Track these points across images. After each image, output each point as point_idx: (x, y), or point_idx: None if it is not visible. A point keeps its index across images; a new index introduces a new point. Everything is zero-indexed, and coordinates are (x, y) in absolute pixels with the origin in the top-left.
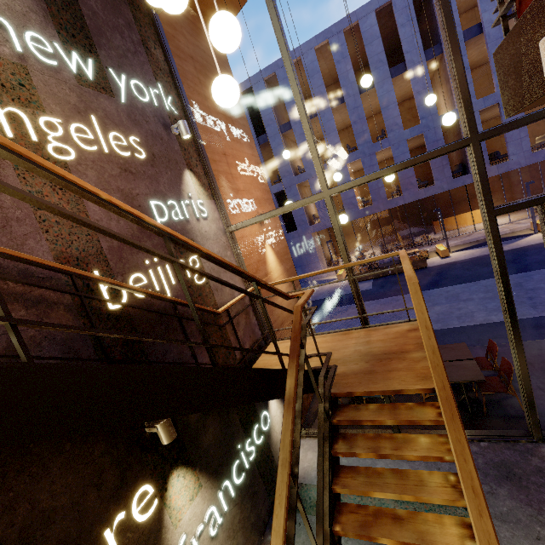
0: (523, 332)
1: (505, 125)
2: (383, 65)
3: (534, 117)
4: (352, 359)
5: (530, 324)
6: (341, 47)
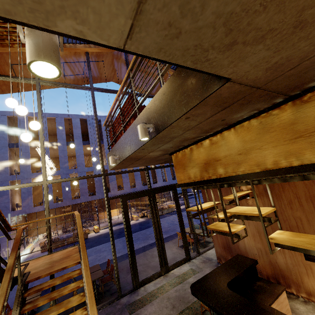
0: (123, 260)
1: (112, 173)
2: (80, 138)
3: (118, 173)
4: (41, 266)
5: (125, 256)
6: (62, 123)
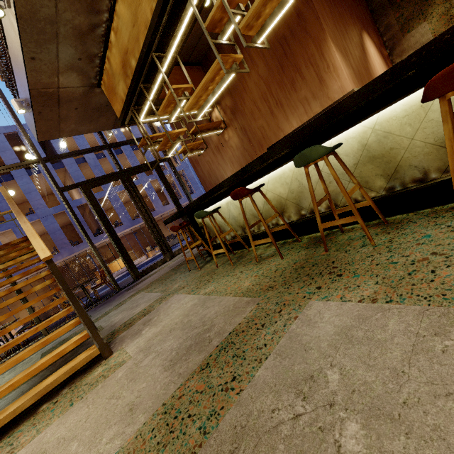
0: None
1: (53, 156)
2: None
3: (64, 155)
4: None
5: None
6: None
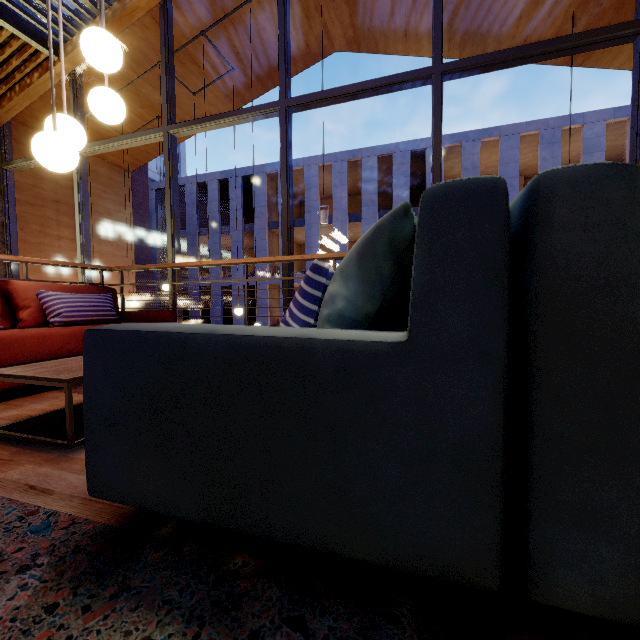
0: None
1: None
2: (374, 205)
3: None
4: None
5: None
6: (342, 174)
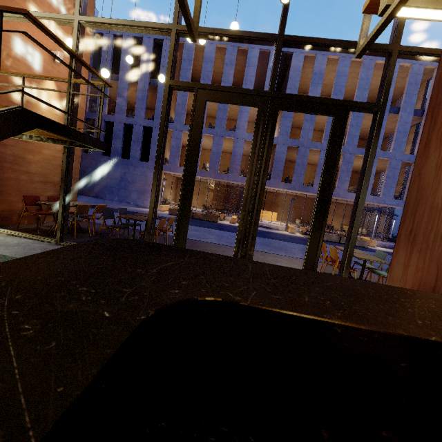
0: None
1: None
2: (251, 85)
3: (206, 30)
4: None
5: None
6: (233, 56)
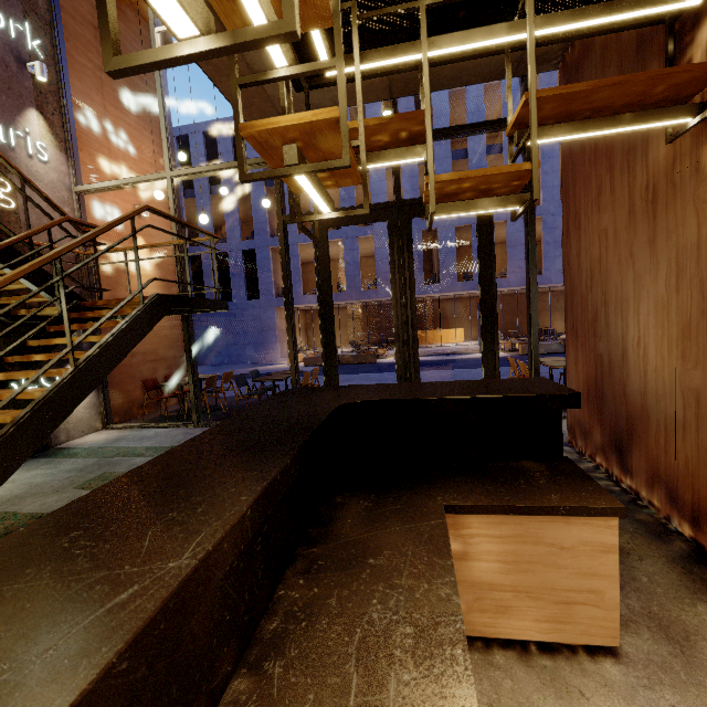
0: None
1: None
2: None
3: None
4: None
5: None
6: None
